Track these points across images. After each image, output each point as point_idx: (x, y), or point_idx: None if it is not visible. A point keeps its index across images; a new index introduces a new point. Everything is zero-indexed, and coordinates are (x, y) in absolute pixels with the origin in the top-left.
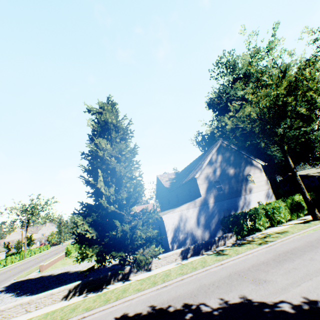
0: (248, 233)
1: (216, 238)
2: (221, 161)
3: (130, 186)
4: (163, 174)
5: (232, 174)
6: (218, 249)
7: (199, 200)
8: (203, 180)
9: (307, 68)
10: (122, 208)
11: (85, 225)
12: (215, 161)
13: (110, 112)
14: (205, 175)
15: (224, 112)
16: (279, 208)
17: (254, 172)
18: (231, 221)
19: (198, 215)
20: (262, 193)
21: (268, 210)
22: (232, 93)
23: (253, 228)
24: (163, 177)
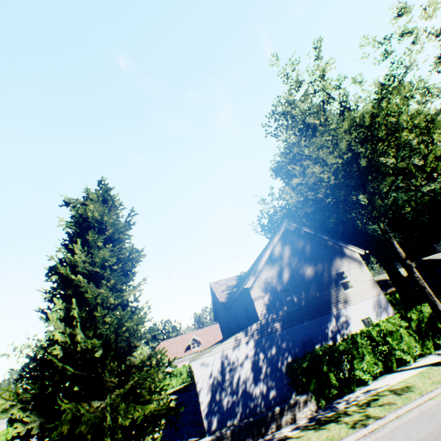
0: (341, 391)
1: (276, 409)
2: (289, 256)
3: (111, 322)
4: (219, 280)
5: (311, 275)
6: (278, 436)
7: (255, 327)
8: (261, 291)
9: (387, 96)
10: (95, 364)
11: (16, 408)
12: (280, 257)
13: (94, 202)
14: (264, 282)
15: (291, 179)
16: (395, 333)
17: (349, 267)
18: (305, 369)
19: (256, 355)
20: (368, 302)
21: (376, 339)
22: (297, 150)
23: (351, 378)
24: (219, 284)
